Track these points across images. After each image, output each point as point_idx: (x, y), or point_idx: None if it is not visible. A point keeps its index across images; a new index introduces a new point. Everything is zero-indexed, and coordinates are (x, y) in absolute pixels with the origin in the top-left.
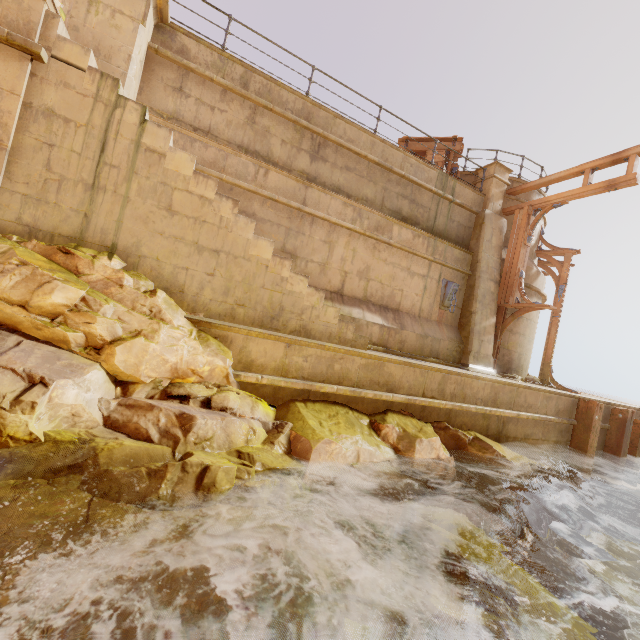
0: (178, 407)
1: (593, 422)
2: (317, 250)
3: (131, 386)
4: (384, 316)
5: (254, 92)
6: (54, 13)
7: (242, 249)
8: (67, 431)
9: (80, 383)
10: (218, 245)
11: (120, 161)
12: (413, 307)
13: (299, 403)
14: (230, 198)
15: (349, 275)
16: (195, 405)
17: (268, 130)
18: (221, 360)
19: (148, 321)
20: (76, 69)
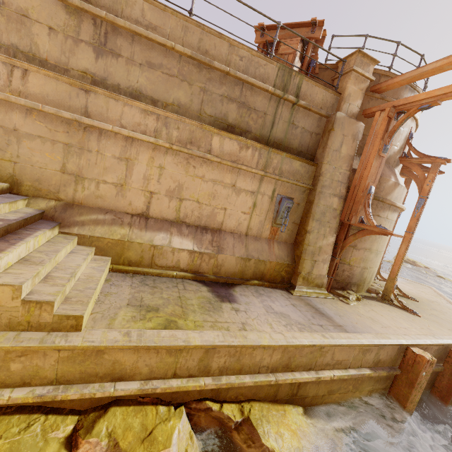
0: None
1: (418, 379)
2: (110, 169)
3: None
4: (198, 239)
5: None
6: None
7: None
8: None
9: None
10: None
11: None
12: (239, 226)
13: None
14: None
15: (156, 195)
16: None
17: (26, 14)
18: None
19: None
20: None
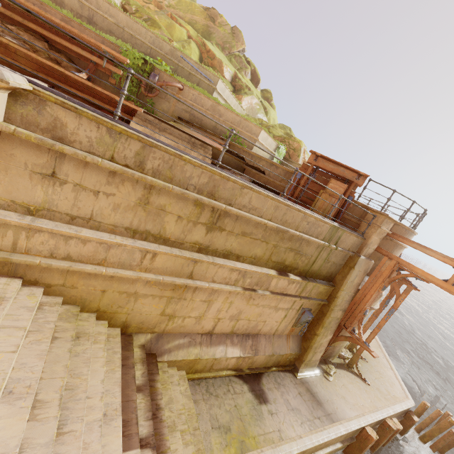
0: None
1: (366, 448)
2: (196, 308)
3: None
4: (243, 346)
5: (151, 169)
6: None
7: None
8: None
9: None
10: None
11: None
12: (271, 330)
13: None
14: None
15: (222, 320)
16: None
17: (163, 208)
18: None
19: None
20: None
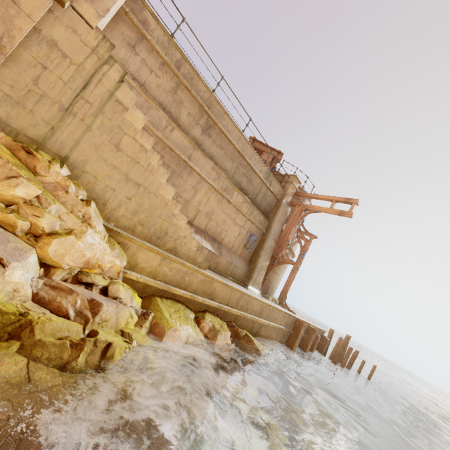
0: (88, 293)
1: (300, 333)
2: (187, 191)
3: (52, 269)
4: (212, 245)
5: (182, 74)
6: None
7: (155, 188)
8: (8, 303)
9: (25, 265)
10: (141, 181)
11: (94, 100)
12: (229, 243)
13: (158, 298)
14: (160, 153)
15: (200, 213)
16: (96, 291)
17: (182, 102)
18: (120, 261)
19: (80, 223)
20: (86, 23)
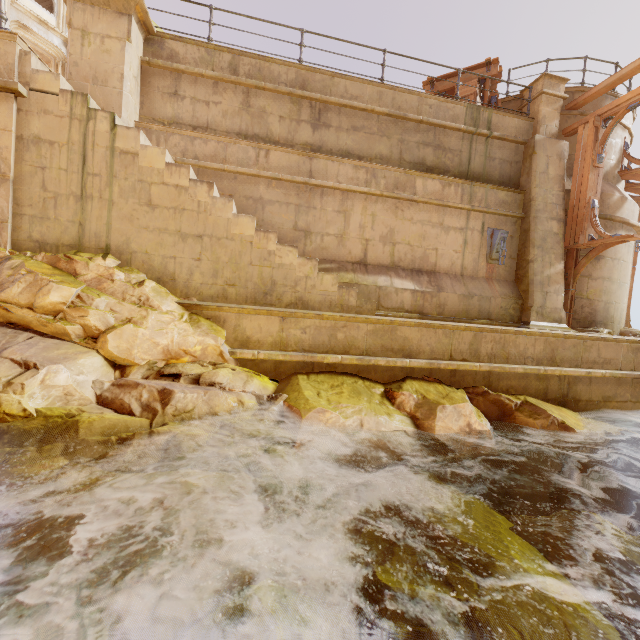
0: (164, 384)
1: None
2: (331, 222)
3: (128, 369)
4: (416, 280)
5: (244, 75)
6: (26, 51)
7: (224, 230)
8: (59, 408)
9: (72, 367)
10: (200, 230)
11: (100, 169)
12: (453, 266)
13: (301, 376)
14: (204, 182)
15: (371, 242)
16: (186, 382)
17: (264, 110)
18: (212, 339)
19: (137, 309)
20: (51, 95)
